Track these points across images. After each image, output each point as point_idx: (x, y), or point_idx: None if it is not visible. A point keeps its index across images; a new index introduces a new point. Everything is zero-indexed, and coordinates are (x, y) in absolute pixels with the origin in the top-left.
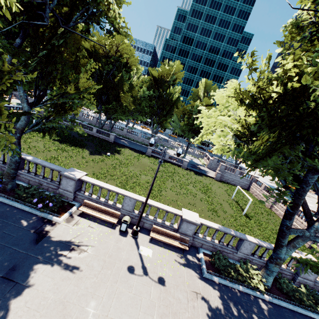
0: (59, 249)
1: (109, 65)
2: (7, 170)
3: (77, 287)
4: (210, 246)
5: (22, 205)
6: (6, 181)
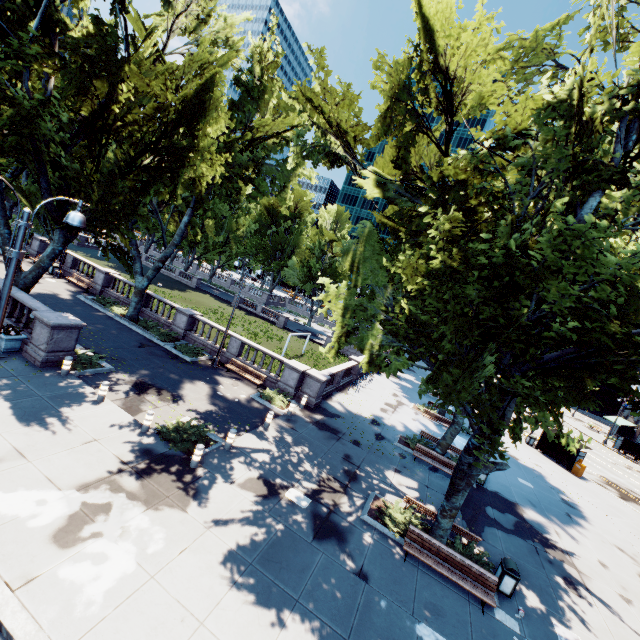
0: None
1: None
2: None
3: None
4: (116, 298)
5: None
6: None
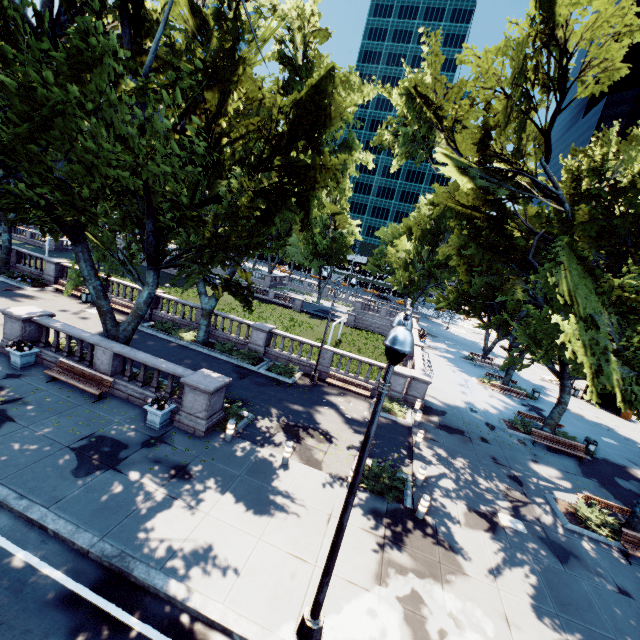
0: (15, 295)
1: None
2: (1, 255)
3: (12, 304)
4: (169, 320)
5: (6, 279)
6: (0, 266)
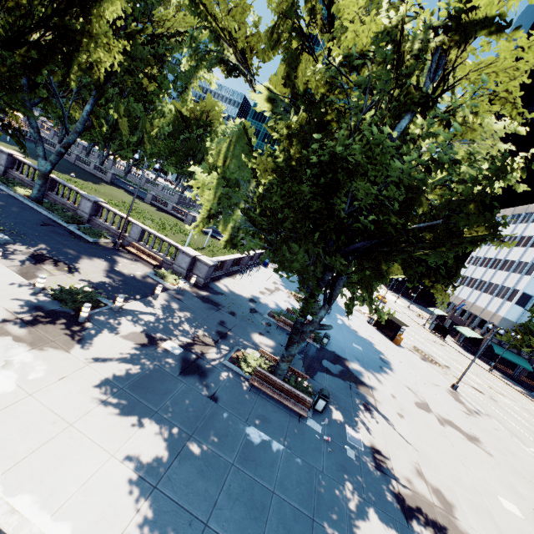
0: None
1: (114, 88)
2: None
3: None
4: (20, 180)
5: None
6: None
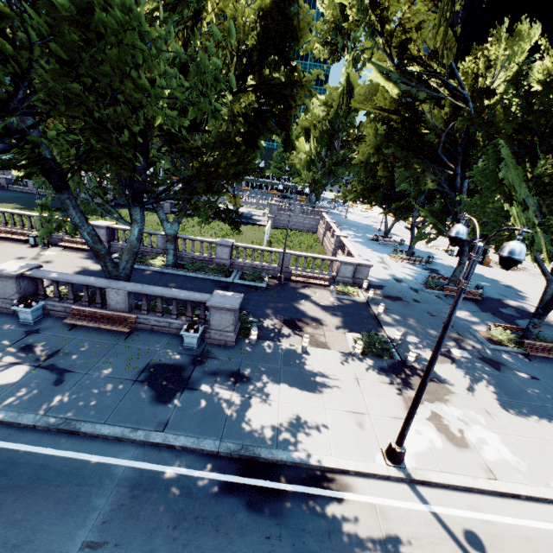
0: None
1: None
2: None
3: None
4: None
5: None
6: None
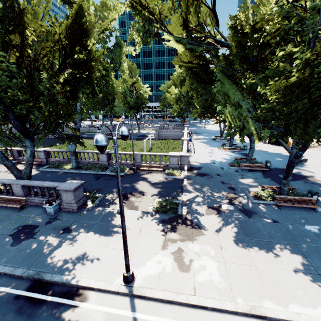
0: None
1: None
2: None
3: None
4: (57, 161)
5: None
6: None
